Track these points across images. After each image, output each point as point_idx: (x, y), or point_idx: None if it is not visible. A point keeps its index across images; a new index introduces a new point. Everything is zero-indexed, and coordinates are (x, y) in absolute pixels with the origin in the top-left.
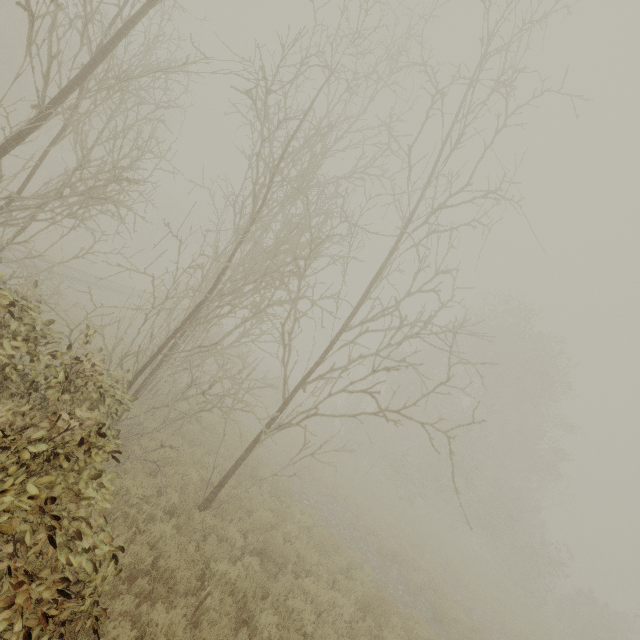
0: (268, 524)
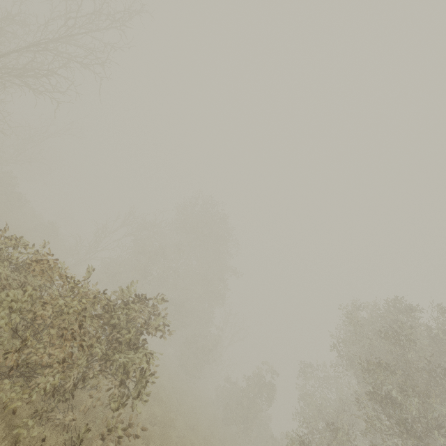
0: None
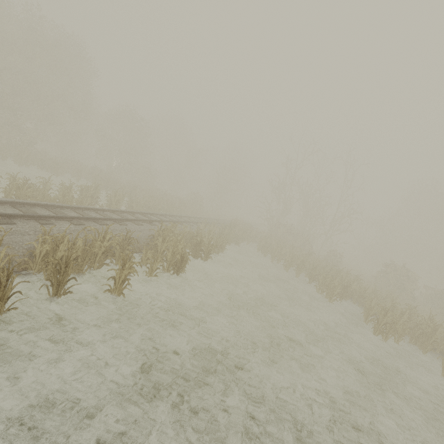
0: None
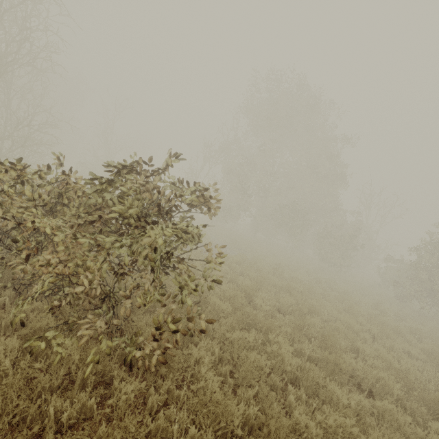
0: None
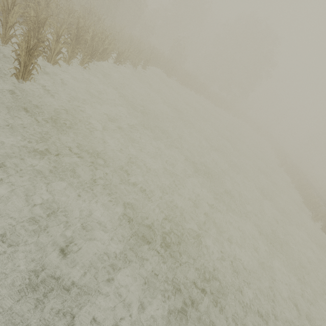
0: None
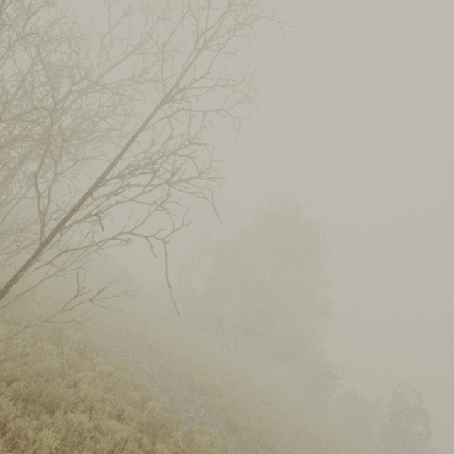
0: (43, 370)
